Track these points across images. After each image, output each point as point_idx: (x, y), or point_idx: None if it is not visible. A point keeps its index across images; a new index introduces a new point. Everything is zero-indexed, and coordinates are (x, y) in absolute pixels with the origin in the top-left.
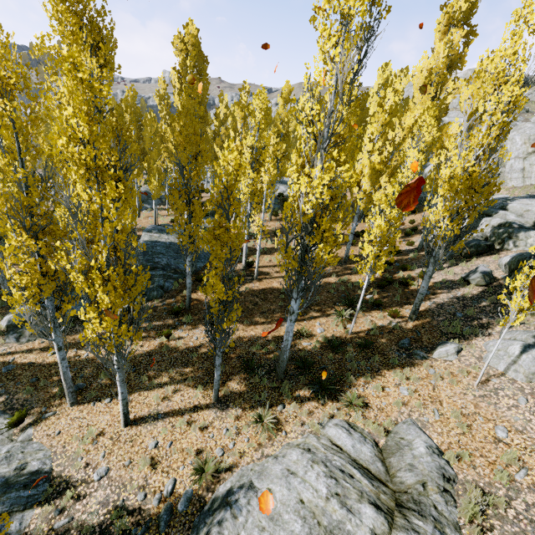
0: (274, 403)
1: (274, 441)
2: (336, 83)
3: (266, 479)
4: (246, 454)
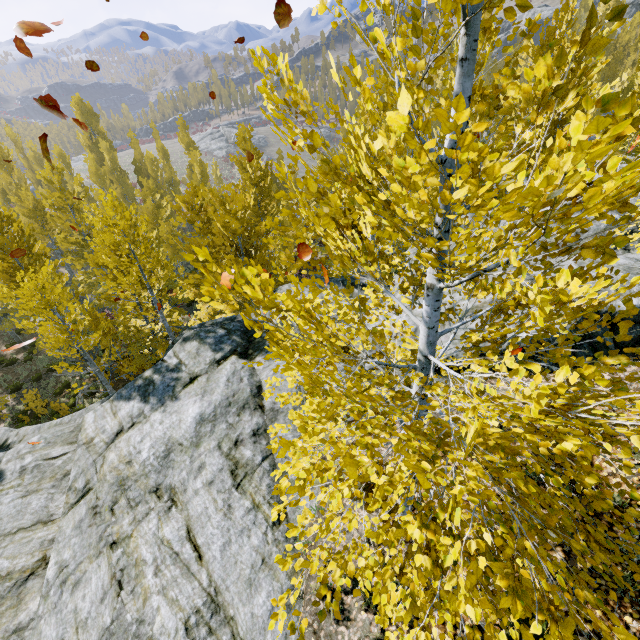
0: None
1: None
2: None
3: None
4: None
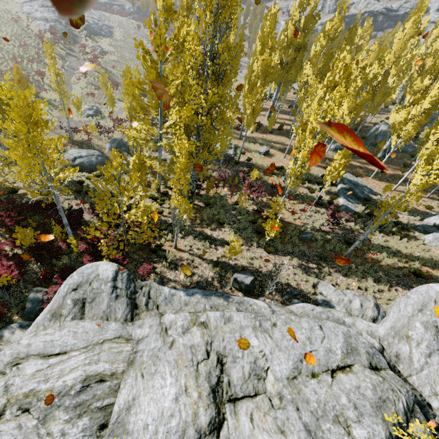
0: None
1: None
2: None
3: None
4: None
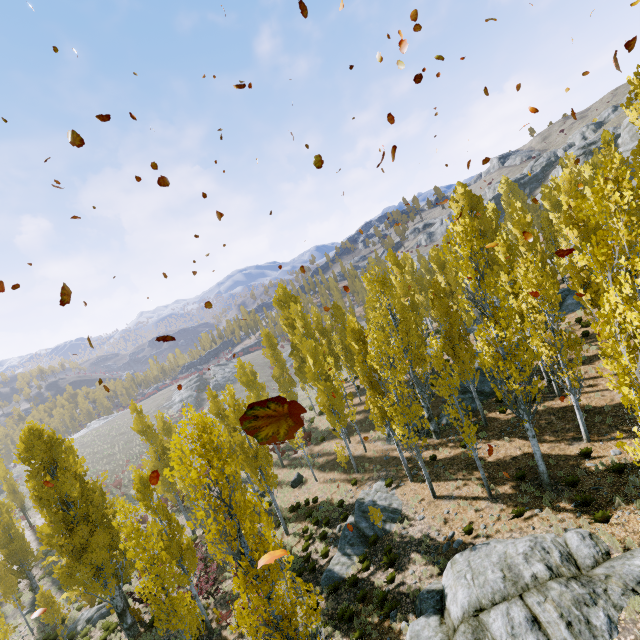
0: (534, 507)
1: (522, 531)
2: (478, 283)
3: (499, 543)
4: (499, 532)
